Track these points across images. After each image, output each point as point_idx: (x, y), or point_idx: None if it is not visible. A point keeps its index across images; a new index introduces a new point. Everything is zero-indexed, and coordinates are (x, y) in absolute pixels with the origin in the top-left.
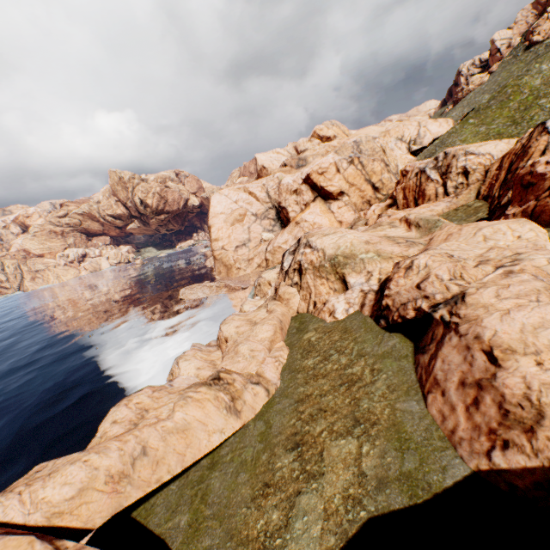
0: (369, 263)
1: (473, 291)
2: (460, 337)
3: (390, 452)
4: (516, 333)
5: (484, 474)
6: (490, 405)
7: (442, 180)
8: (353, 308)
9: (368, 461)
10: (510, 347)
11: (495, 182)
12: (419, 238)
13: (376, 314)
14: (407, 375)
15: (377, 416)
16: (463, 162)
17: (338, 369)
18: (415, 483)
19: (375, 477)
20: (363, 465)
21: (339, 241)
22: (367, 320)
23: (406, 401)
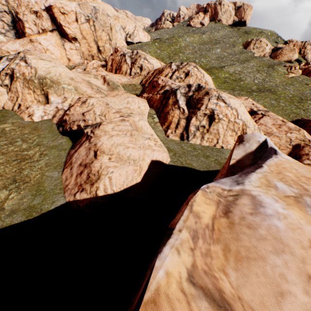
0: (68, 92)
1: (105, 124)
2: (90, 143)
3: (28, 196)
4: (109, 146)
5: (70, 203)
6: (85, 174)
7: (131, 66)
8: (48, 117)
9: (10, 202)
10: (104, 151)
11: (149, 80)
12: (107, 91)
13: (60, 124)
14: (61, 159)
15: (31, 178)
16: (142, 62)
17: (18, 151)
18: (34, 210)
19: (10, 210)
20: (6, 204)
21: (51, 69)
22: (53, 126)
23: (52, 172)
